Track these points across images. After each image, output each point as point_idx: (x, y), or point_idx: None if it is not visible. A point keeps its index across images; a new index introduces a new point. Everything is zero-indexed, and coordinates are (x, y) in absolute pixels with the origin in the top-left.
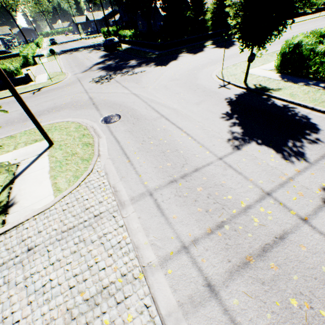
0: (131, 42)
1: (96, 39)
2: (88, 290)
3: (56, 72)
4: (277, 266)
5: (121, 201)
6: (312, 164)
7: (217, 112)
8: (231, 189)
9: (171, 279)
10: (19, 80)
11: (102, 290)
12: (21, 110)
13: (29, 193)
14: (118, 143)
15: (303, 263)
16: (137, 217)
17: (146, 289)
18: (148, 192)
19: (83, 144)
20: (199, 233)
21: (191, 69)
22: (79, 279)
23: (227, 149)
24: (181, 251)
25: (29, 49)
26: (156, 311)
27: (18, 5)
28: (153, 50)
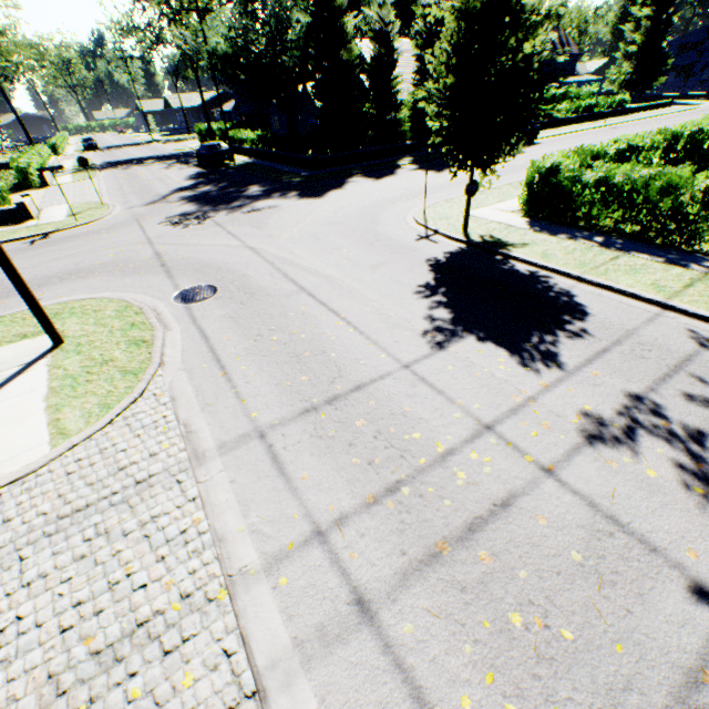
0: (255, 152)
1: (183, 143)
2: (103, 632)
3: (89, 203)
4: (491, 556)
5: (197, 451)
6: (570, 374)
7: (408, 283)
8: (421, 420)
9: (285, 595)
10: (2, 216)
11: (135, 629)
12: None
13: None
14: (206, 341)
15: (540, 547)
16: (228, 481)
17: (231, 619)
18: (257, 432)
19: (129, 342)
20: (351, 504)
21: (368, 205)
22: (85, 611)
23: (421, 349)
24: (310, 541)
25: (33, 156)
26: (246, 661)
27: (18, 71)
28: (297, 169)
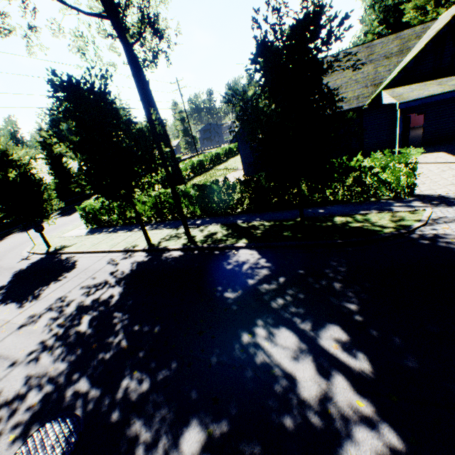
0: None
1: None
2: None
3: None
4: None
5: None
6: (40, 300)
7: None
8: None
9: None
10: None
11: None
12: None
13: None
14: None
15: None
16: None
17: None
18: None
19: None
20: None
21: (5, 250)
22: None
23: None
24: None
25: None
26: None
27: None
28: None
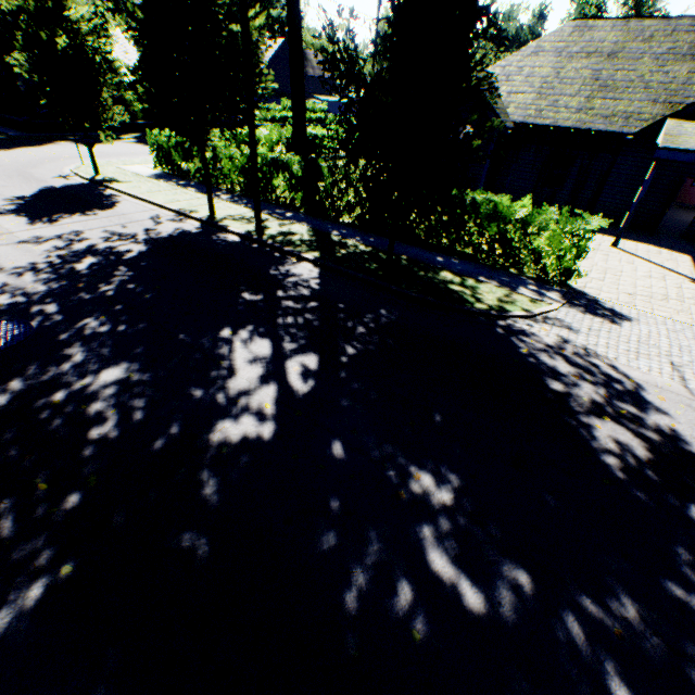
0: None
1: None
2: None
3: None
4: None
5: None
6: (54, 226)
7: (8, 195)
8: None
9: None
10: None
11: None
12: None
13: None
14: None
15: None
16: None
17: None
18: None
19: None
20: None
21: (45, 158)
22: None
23: None
24: None
25: None
26: None
27: None
28: (11, 130)
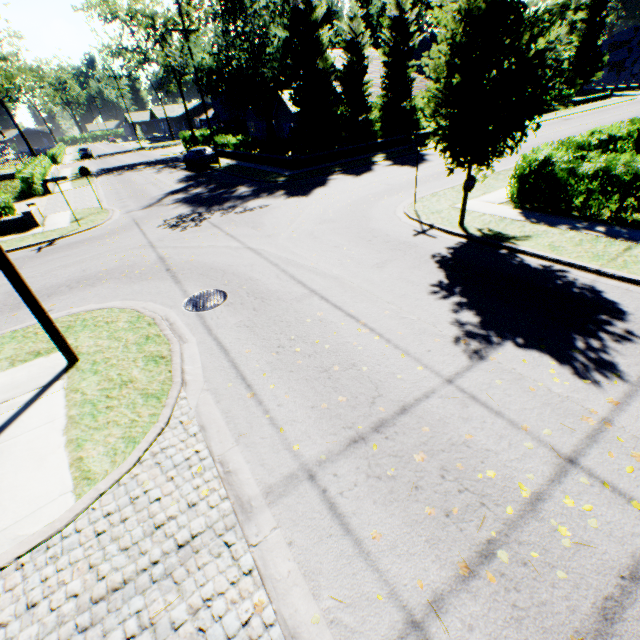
0: (237, 155)
1: (169, 149)
2: None
3: (90, 209)
4: None
5: (241, 499)
6: (638, 387)
7: (420, 282)
8: (488, 452)
9: None
10: (10, 225)
11: None
12: (7, 285)
13: (11, 489)
14: (225, 354)
15: None
16: (285, 542)
17: None
18: (304, 471)
19: (146, 358)
20: (442, 578)
21: (355, 201)
22: None
23: (459, 359)
24: (407, 638)
25: (36, 166)
26: None
27: (21, 92)
28: (279, 169)
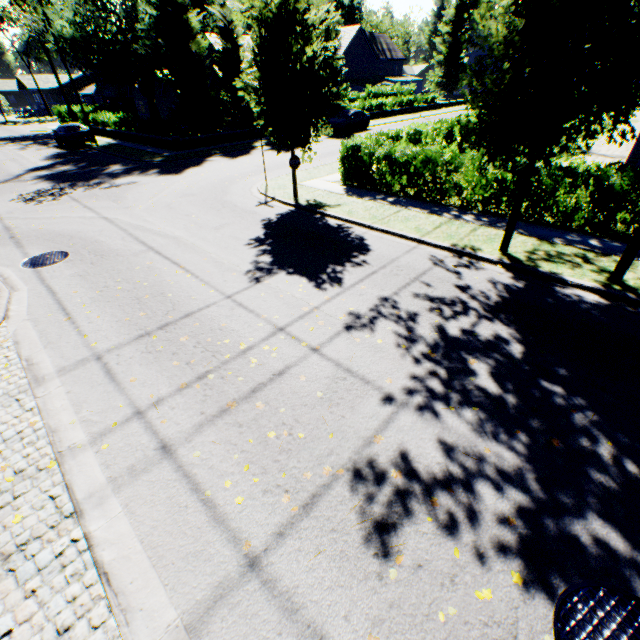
0: (118, 134)
1: (43, 125)
2: None
3: None
4: (264, 404)
5: (38, 376)
6: (347, 289)
7: (243, 238)
8: (233, 331)
9: (106, 455)
10: None
11: None
12: None
13: None
14: (53, 296)
15: (298, 393)
16: (65, 392)
17: (58, 477)
18: (95, 356)
19: None
20: (167, 391)
21: (221, 180)
22: None
23: (244, 284)
24: (131, 419)
25: None
26: (69, 499)
27: None
28: (160, 150)
